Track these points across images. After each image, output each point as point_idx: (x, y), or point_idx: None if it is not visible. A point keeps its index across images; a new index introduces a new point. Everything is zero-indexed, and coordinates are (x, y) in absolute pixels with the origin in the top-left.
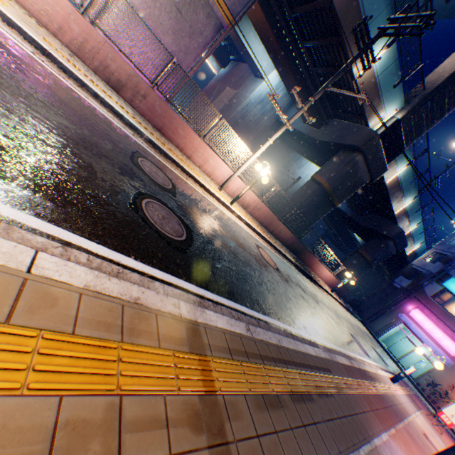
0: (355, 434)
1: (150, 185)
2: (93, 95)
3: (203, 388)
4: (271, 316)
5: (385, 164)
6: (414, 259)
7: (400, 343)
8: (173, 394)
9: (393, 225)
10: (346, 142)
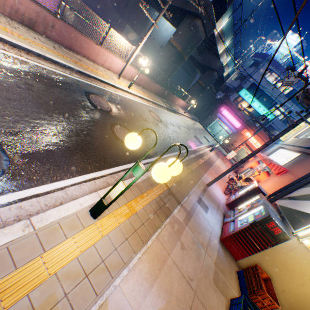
0: (197, 179)
1: (107, 117)
2: (37, 56)
3: (167, 188)
4: (168, 153)
5: (215, 24)
6: (227, 79)
7: (216, 127)
8: (164, 191)
9: (218, 61)
10: (191, 9)
